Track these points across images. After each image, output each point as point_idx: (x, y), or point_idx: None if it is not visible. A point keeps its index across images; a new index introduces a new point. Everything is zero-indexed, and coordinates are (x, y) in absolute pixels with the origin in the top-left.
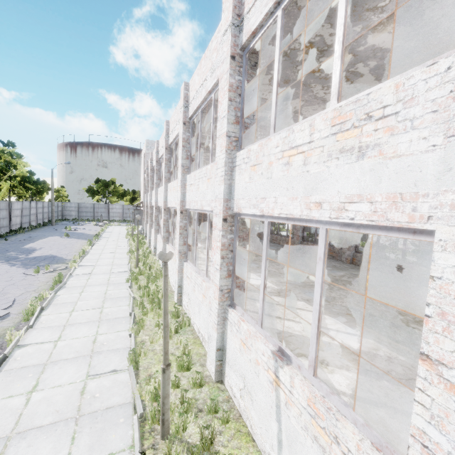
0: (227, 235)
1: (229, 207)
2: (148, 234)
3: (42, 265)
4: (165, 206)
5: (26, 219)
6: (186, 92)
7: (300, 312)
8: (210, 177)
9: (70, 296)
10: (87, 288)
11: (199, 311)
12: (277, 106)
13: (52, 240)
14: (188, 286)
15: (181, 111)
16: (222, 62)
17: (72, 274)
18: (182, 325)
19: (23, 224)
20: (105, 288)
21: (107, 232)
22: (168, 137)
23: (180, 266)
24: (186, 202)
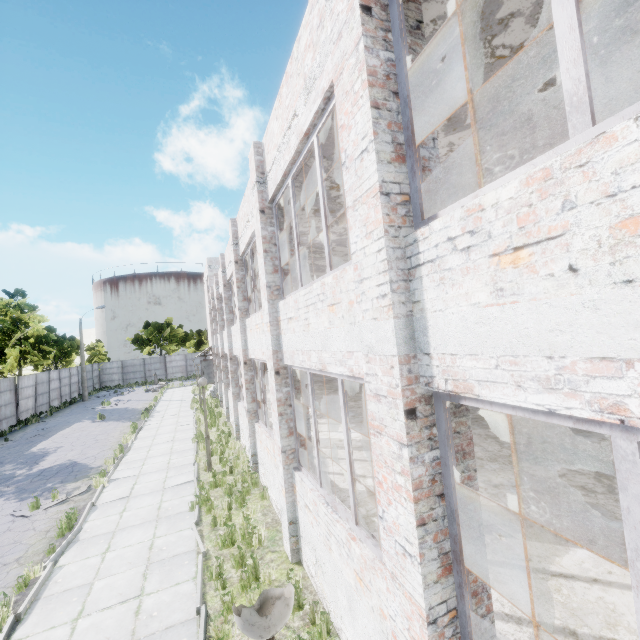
0: (424, 454)
1: (415, 375)
2: (224, 400)
3: (49, 488)
4: (245, 357)
5: (44, 398)
6: (259, 157)
7: (608, 597)
8: (336, 301)
9: (81, 568)
10: (118, 539)
11: (350, 610)
12: (584, 36)
13: (78, 430)
14: (310, 529)
15: (254, 193)
16: (337, 37)
17: (97, 502)
18: (313, 639)
19: (38, 407)
20: (151, 531)
21: (164, 400)
22: (237, 244)
23: (287, 479)
24: (284, 352)
